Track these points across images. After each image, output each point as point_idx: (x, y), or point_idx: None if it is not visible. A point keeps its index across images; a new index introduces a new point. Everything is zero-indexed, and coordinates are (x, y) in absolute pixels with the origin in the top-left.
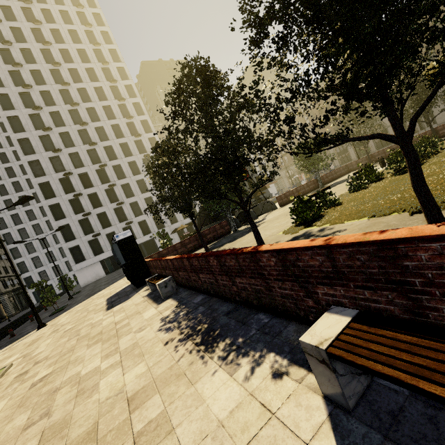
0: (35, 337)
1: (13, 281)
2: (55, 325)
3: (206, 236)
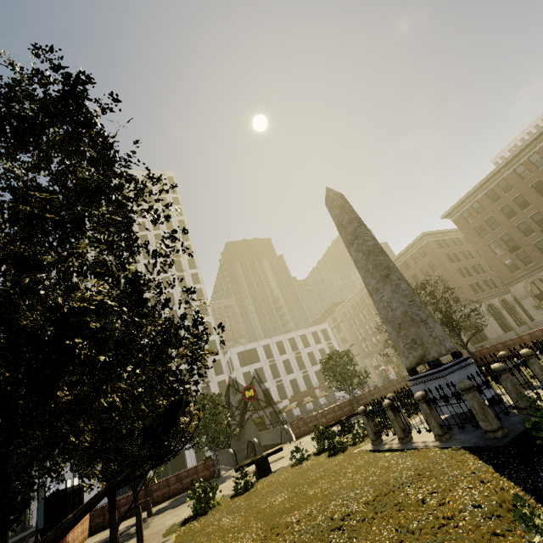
0: None
1: None
2: None
3: (182, 481)
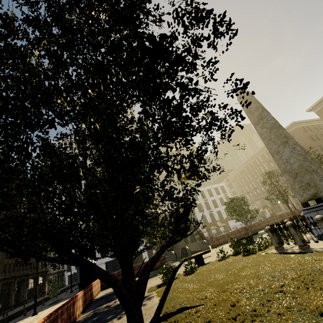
0: (24, 322)
1: (60, 265)
2: (38, 316)
3: None
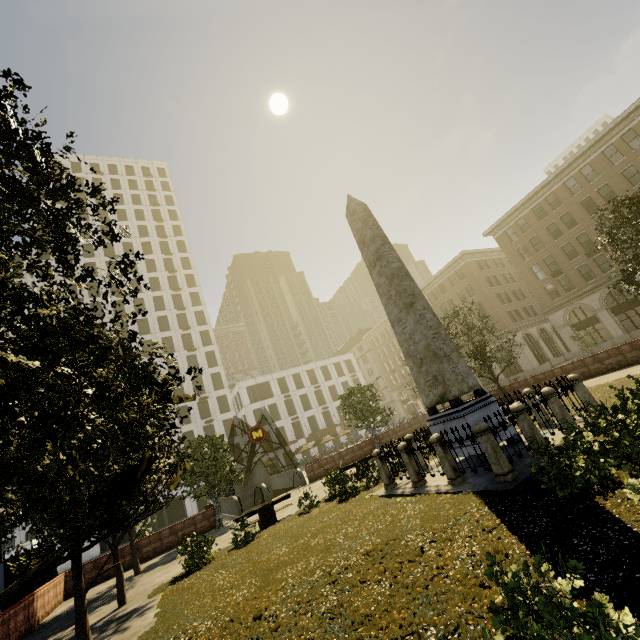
0: None
1: None
2: None
3: (176, 533)
